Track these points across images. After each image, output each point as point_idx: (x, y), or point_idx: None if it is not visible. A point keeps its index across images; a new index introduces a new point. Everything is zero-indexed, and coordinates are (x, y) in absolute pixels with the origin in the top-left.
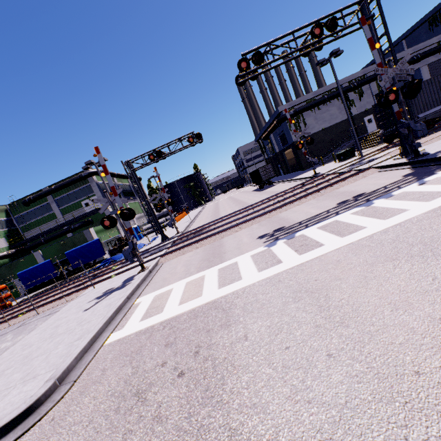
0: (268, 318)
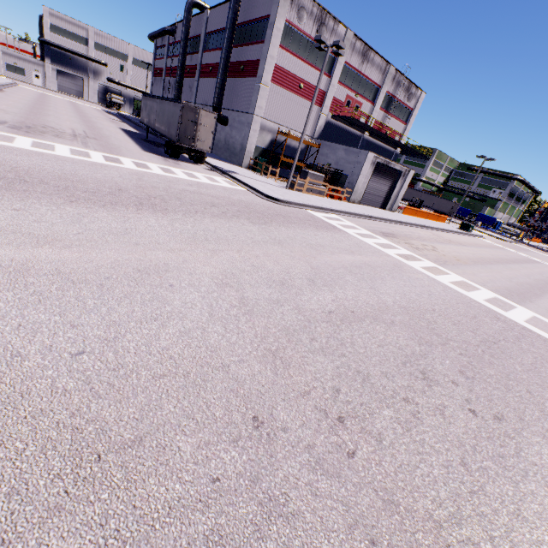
0: (541, 255)
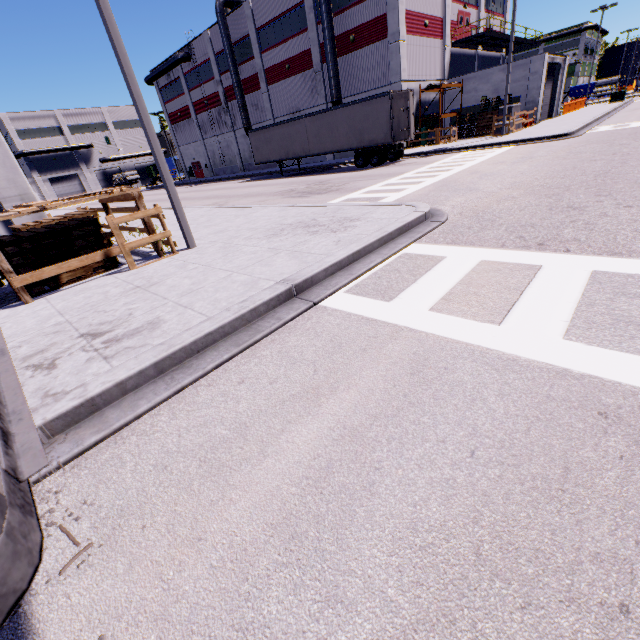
0: None
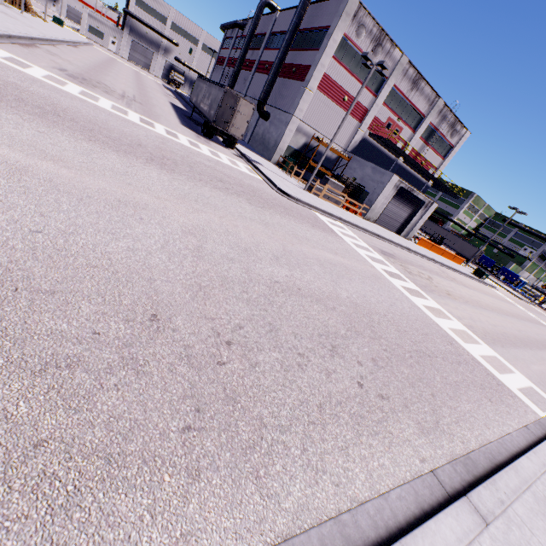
0: None
